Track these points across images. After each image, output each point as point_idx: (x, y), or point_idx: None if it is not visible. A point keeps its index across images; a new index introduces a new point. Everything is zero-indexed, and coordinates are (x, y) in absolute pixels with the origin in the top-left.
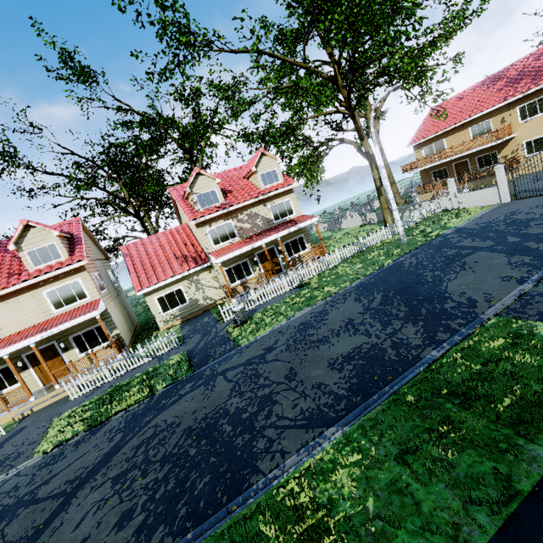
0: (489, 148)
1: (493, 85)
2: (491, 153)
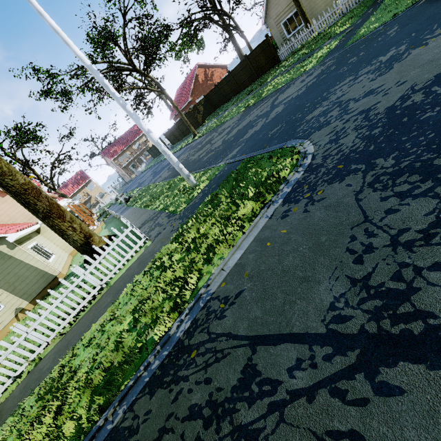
0: (85, 202)
1: (67, 187)
2: (88, 204)
